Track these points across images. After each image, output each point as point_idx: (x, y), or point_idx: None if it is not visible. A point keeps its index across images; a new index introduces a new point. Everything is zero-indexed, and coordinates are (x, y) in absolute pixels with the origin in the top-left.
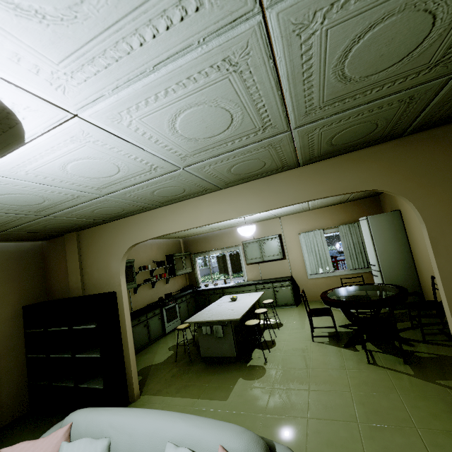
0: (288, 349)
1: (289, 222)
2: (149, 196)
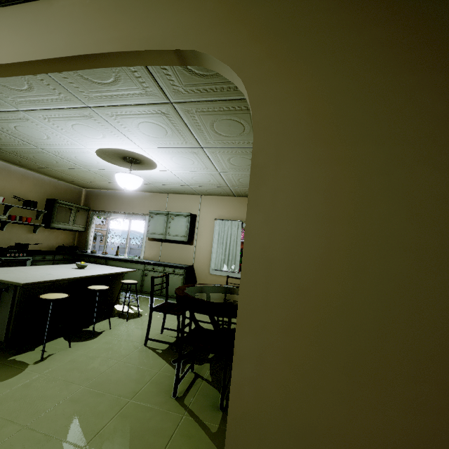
0: (99, 349)
1: (210, 203)
2: None
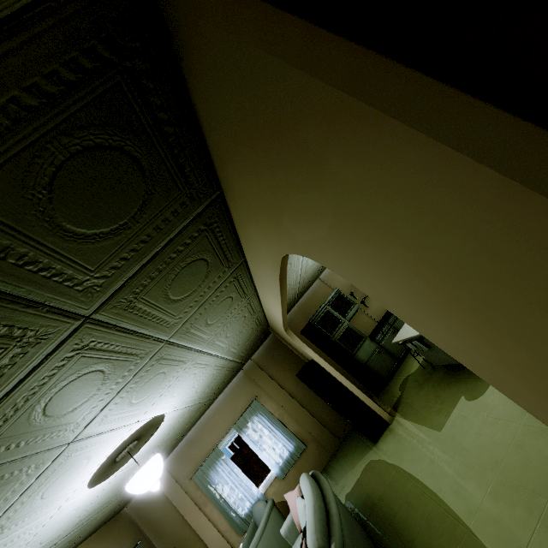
0: None
1: None
2: (236, 333)
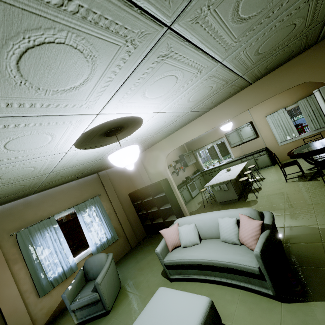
0: (270, 189)
1: (256, 110)
2: (173, 128)
